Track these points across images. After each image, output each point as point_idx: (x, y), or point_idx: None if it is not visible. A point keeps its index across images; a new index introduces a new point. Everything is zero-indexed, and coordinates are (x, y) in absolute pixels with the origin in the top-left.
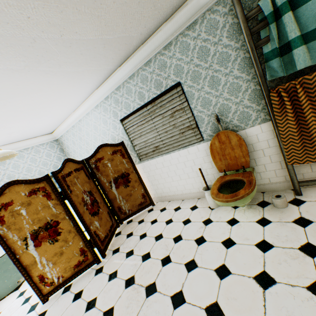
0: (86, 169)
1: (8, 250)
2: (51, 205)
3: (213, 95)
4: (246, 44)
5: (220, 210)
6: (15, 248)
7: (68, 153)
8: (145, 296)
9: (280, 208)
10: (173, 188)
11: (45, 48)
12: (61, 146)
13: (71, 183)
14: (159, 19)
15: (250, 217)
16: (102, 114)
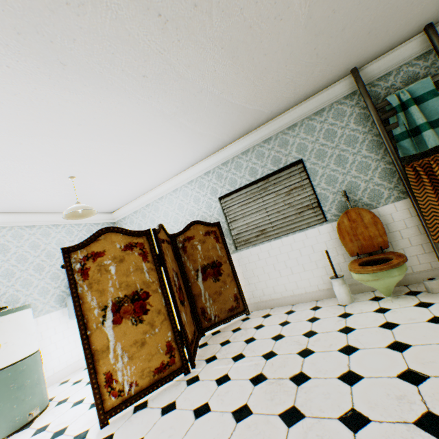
0: (172, 246)
1: (81, 318)
2: (145, 268)
3: (339, 172)
4: (376, 127)
5: (356, 304)
6: (89, 318)
7: None
8: (294, 384)
9: (437, 292)
10: (280, 288)
11: (201, 100)
12: None
13: (165, 252)
14: (291, 102)
15: (403, 304)
16: (196, 190)
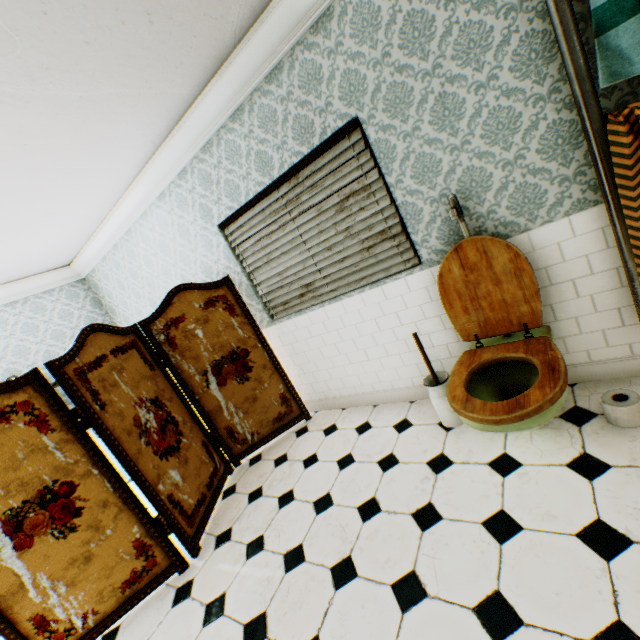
0: (143, 347)
1: None
2: (51, 444)
3: (445, 146)
4: None
5: (468, 431)
6: None
7: (111, 308)
8: None
9: (626, 427)
10: (352, 380)
11: None
12: (95, 293)
13: (104, 385)
14: None
15: (549, 452)
16: (177, 213)
